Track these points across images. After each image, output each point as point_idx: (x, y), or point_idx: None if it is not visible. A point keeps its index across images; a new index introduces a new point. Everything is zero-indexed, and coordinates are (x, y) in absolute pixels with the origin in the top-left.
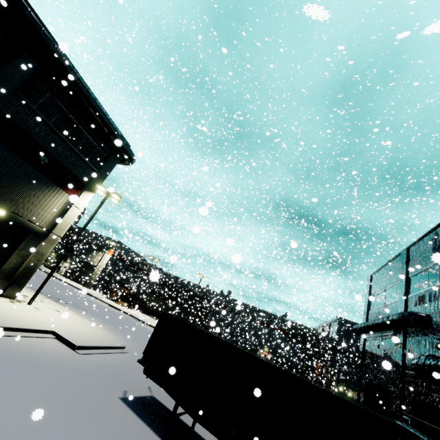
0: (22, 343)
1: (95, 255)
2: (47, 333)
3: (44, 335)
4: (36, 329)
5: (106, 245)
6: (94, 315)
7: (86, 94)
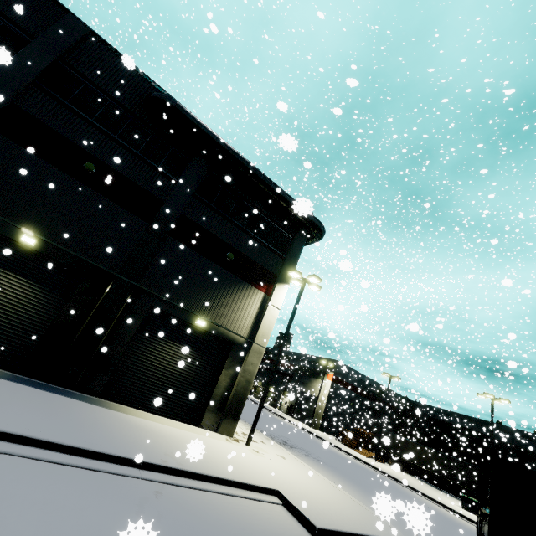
0: (234, 509)
1: (313, 383)
2: (269, 493)
3: (265, 498)
4: (253, 485)
5: (322, 367)
6: (332, 468)
7: (253, 170)
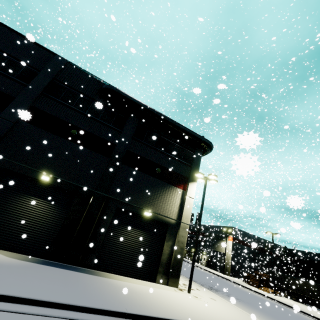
0: None
1: (220, 244)
2: None
3: None
4: None
5: (224, 233)
6: (247, 304)
7: (164, 117)
